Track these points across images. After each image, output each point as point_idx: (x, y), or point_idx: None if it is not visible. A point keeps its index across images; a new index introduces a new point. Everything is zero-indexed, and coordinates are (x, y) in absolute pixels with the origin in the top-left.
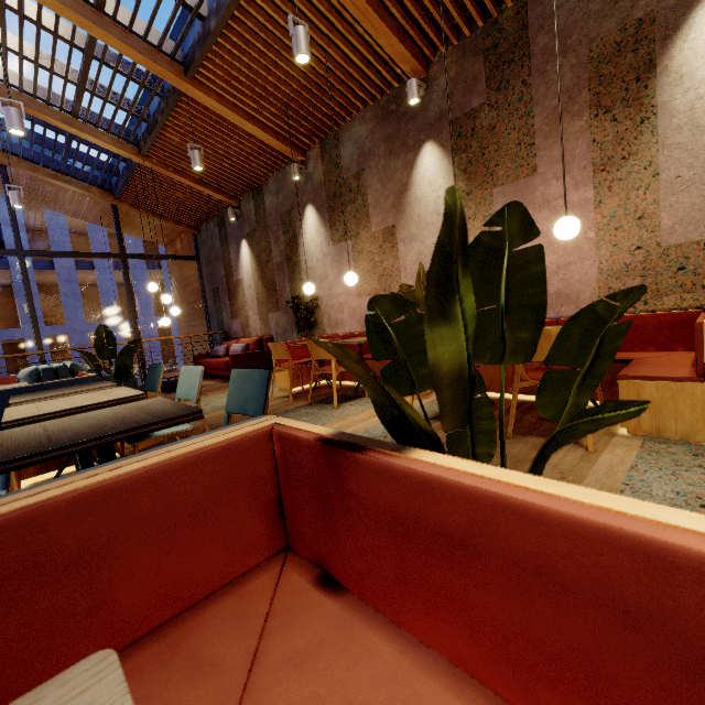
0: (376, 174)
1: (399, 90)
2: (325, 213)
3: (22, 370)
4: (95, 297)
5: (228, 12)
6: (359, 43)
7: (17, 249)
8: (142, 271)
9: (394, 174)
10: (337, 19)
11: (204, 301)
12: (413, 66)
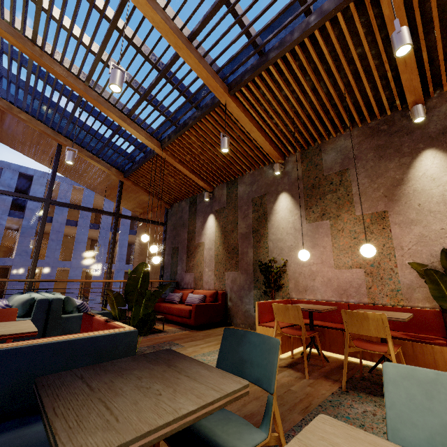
0: (362, 172)
1: (391, 116)
2: (301, 198)
3: (17, 297)
4: (69, 244)
5: (291, 46)
6: (378, 78)
7: (46, 198)
8: (107, 231)
9: (386, 172)
10: (372, 58)
11: (162, 255)
12: (417, 98)
